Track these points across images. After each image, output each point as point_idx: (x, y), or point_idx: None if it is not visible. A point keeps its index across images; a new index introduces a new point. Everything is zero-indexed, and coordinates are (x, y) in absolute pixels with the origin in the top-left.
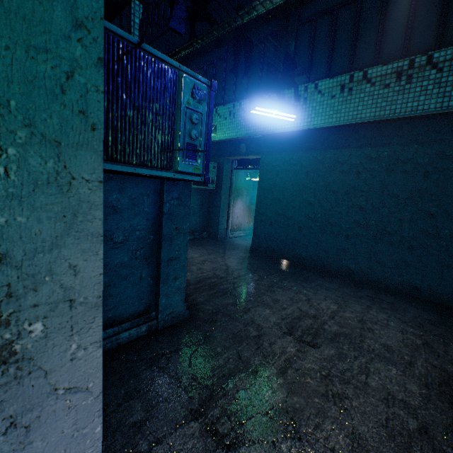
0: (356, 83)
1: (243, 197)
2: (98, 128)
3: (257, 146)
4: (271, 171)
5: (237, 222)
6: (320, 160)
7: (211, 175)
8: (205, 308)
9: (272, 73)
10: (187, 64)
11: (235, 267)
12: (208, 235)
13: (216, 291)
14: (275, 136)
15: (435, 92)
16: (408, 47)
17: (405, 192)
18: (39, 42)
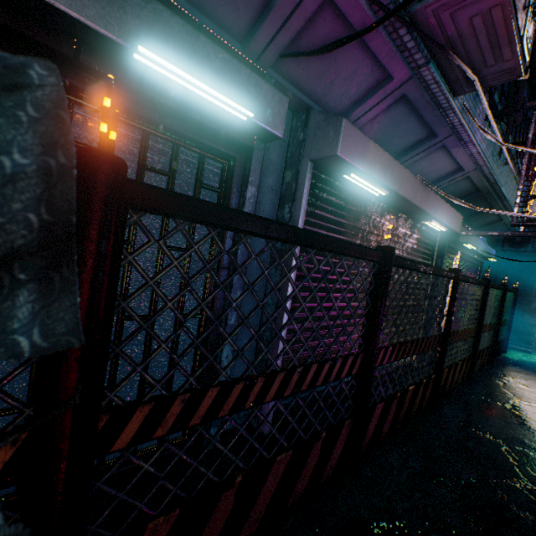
0: None
1: None
2: None
3: None
4: None
5: None
6: None
7: None
8: None
9: None
10: None
11: None
12: None
13: None
14: None
15: None
16: None
17: None
18: None
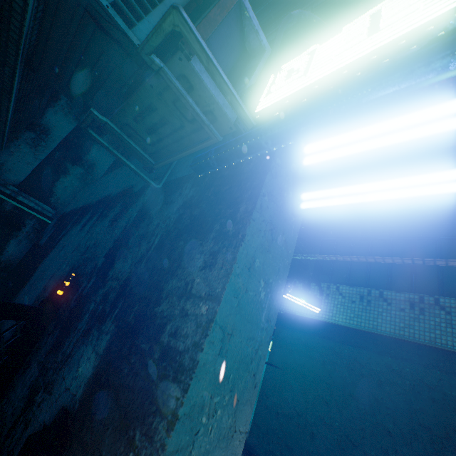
0: (373, 298)
1: None
2: (257, 385)
3: None
4: (285, 347)
5: None
6: (337, 352)
7: None
8: None
9: (301, 269)
10: None
11: None
12: None
13: None
14: None
15: (449, 330)
16: (414, 284)
17: (439, 427)
18: (252, 334)
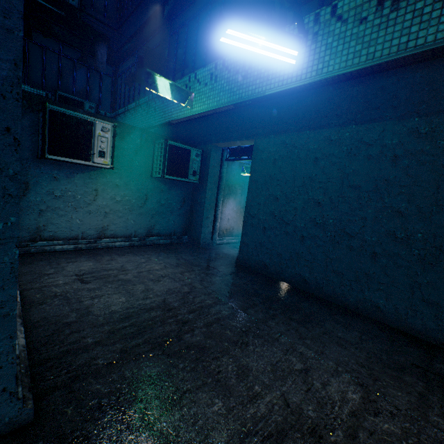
0: None
1: (236, 195)
2: None
3: (251, 127)
4: (267, 159)
5: (228, 226)
6: (335, 141)
7: (193, 165)
8: (90, 392)
9: None
10: (169, 25)
11: (202, 290)
12: (190, 239)
13: (142, 342)
14: (274, 112)
15: None
16: None
17: None
18: None
